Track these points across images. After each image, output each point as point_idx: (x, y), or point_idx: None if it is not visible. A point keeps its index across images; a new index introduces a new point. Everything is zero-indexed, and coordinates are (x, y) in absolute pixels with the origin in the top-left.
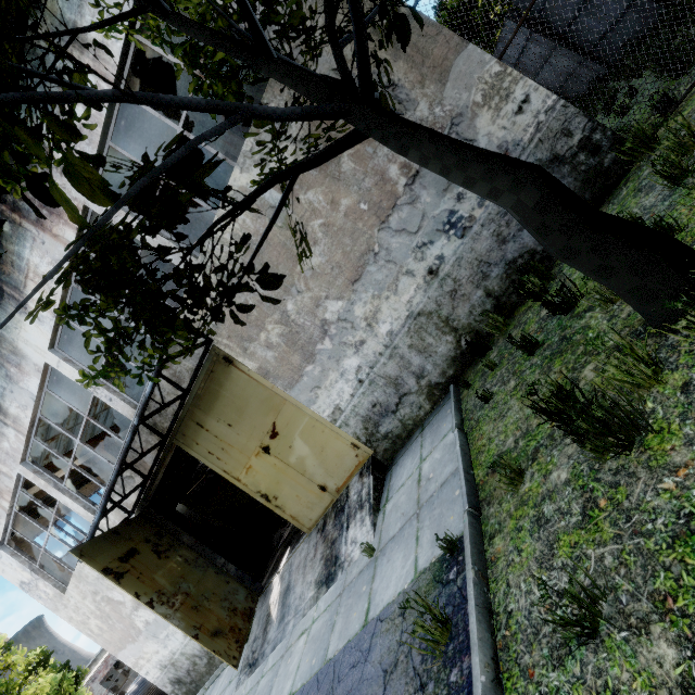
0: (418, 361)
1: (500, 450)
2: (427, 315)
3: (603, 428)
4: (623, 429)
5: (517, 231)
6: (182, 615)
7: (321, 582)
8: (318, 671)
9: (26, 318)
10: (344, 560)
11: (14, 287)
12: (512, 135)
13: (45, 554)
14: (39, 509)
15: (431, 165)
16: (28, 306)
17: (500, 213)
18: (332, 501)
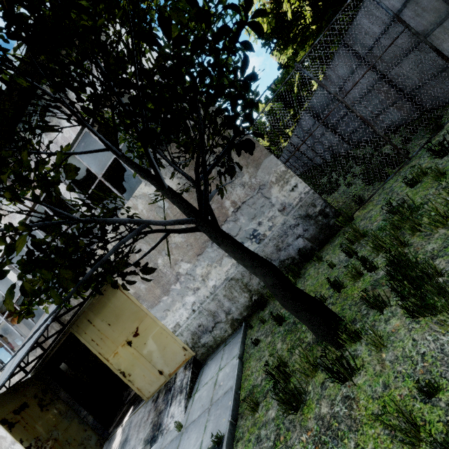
0: (228, 304)
1: (254, 382)
2: (236, 280)
3: (286, 399)
4: (296, 400)
5: (286, 246)
6: None
7: (148, 441)
8: None
9: (14, 315)
10: (164, 428)
11: None
12: (288, 200)
13: None
14: None
15: (230, 254)
16: None
17: (279, 235)
18: (165, 381)
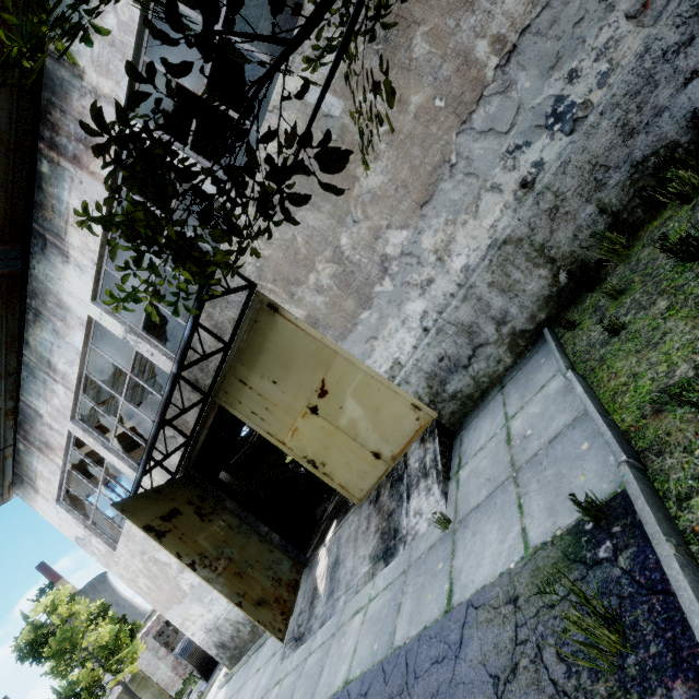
0: (500, 302)
1: (662, 383)
2: (515, 243)
3: None
4: None
5: (652, 117)
6: (225, 580)
7: (378, 557)
8: (383, 659)
9: None
10: (407, 534)
11: (56, 234)
12: None
13: (98, 513)
14: (92, 470)
15: None
16: (70, 255)
17: (629, 93)
18: (387, 470)
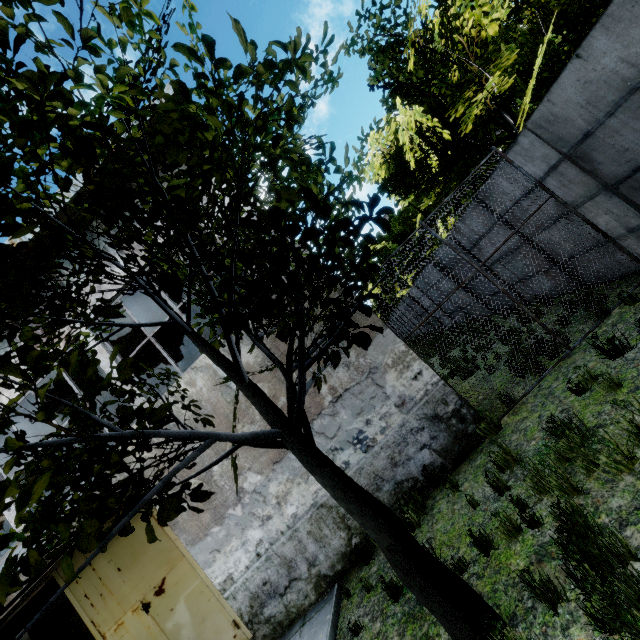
0: (313, 548)
1: None
2: (328, 508)
3: None
4: None
5: (406, 460)
6: None
7: None
8: None
9: None
10: None
11: None
12: (409, 391)
13: None
14: None
15: (328, 489)
16: None
17: (395, 442)
18: None
